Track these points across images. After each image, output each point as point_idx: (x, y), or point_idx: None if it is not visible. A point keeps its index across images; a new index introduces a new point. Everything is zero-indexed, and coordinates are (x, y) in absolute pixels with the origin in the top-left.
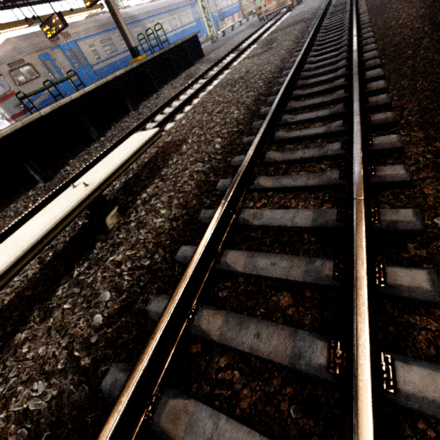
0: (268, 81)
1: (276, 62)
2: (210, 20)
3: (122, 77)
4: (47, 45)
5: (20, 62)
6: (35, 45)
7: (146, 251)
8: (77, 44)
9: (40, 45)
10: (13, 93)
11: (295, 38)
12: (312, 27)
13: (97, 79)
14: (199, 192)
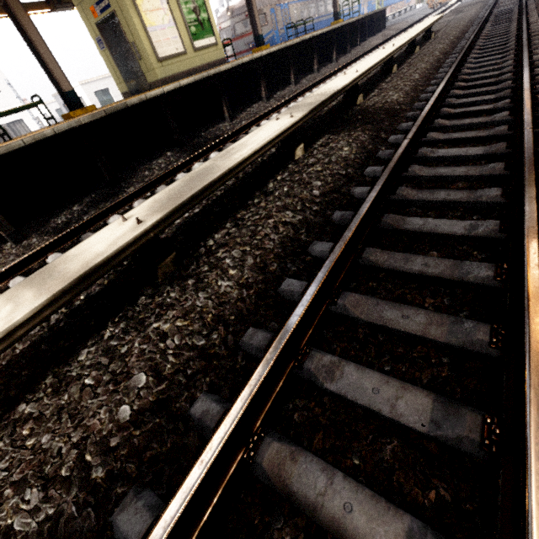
0: (472, 17)
1: (472, 14)
2: (381, 4)
3: (359, 21)
4: (275, 3)
5: (260, 12)
6: (270, 1)
7: (455, 34)
8: (288, 6)
9: (272, 2)
10: (250, 34)
11: (480, 7)
12: (490, 4)
13: (292, 37)
14: (462, 31)
